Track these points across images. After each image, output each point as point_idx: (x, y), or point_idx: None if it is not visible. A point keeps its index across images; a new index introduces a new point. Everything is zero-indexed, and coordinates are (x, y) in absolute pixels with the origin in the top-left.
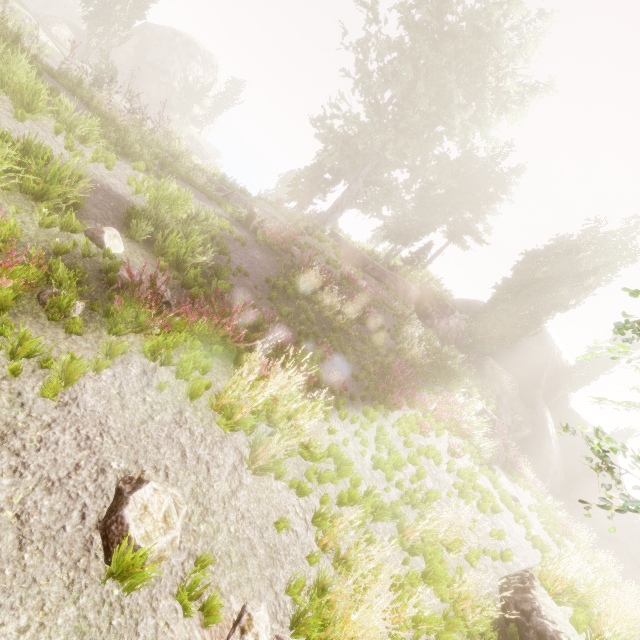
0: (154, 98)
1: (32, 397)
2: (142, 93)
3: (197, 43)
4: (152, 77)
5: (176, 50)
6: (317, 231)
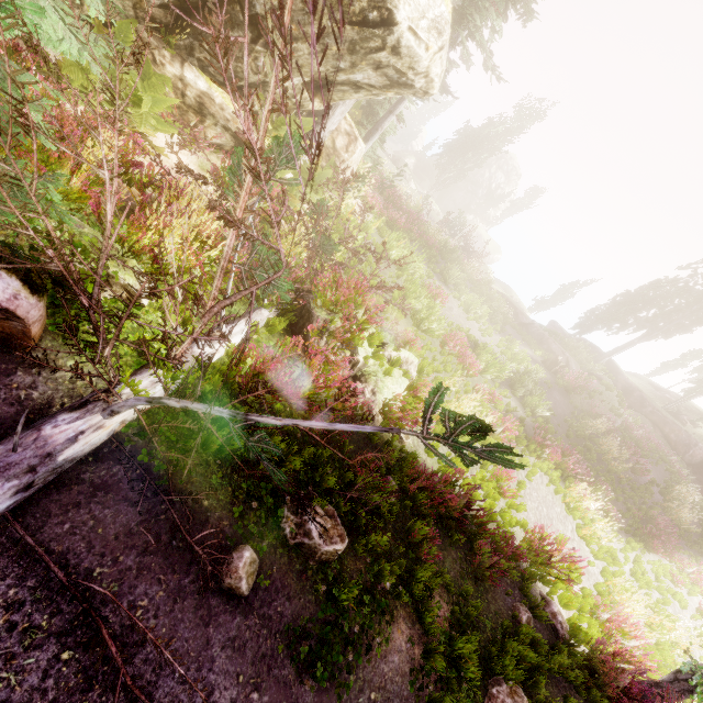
0: (458, 203)
1: (523, 477)
2: (450, 199)
3: (508, 157)
4: (462, 187)
5: (489, 165)
6: (604, 377)
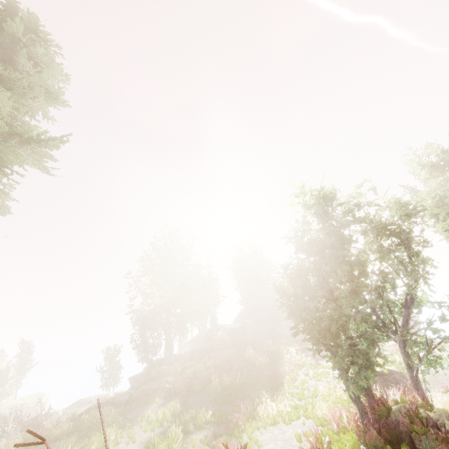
0: None
1: None
2: None
3: None
4: None
5: None
6: (186, 364)
